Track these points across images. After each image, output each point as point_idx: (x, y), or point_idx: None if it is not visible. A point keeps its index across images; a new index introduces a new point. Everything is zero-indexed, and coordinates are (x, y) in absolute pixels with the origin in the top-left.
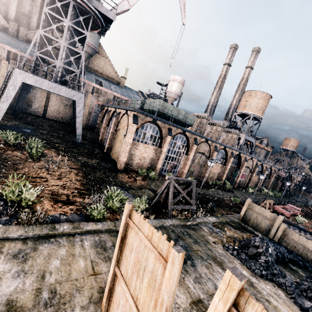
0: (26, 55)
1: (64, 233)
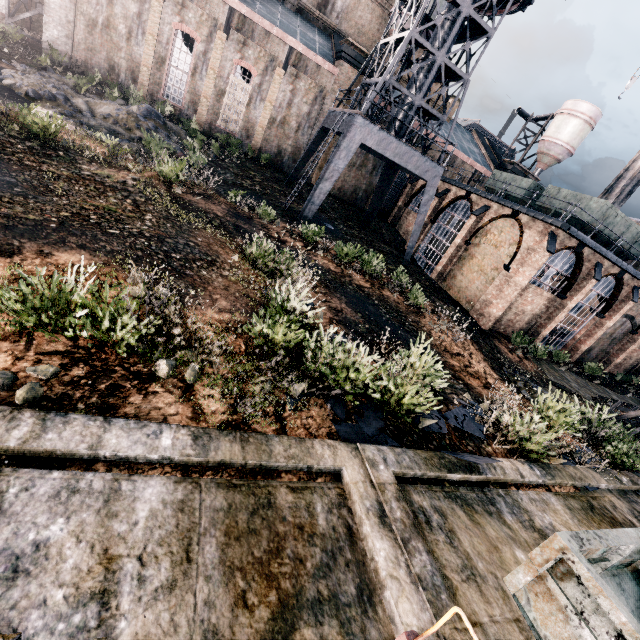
0: (378, 88)
1: (628, 488)
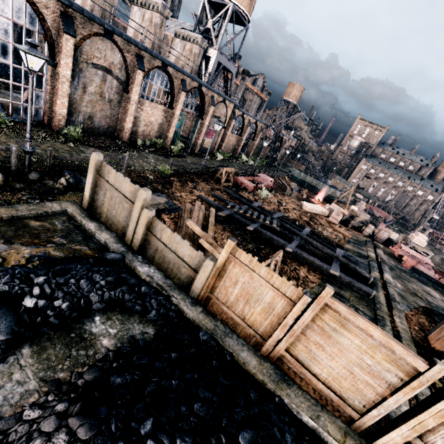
0: None
1: None
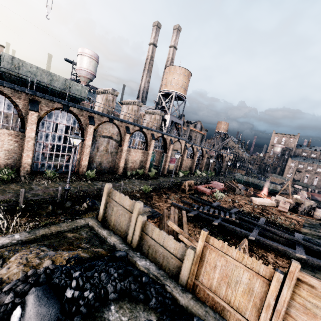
0: None
1: None
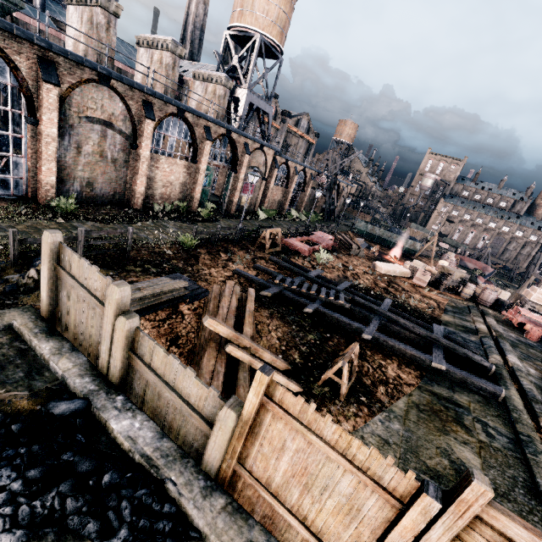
0: None
1: None
